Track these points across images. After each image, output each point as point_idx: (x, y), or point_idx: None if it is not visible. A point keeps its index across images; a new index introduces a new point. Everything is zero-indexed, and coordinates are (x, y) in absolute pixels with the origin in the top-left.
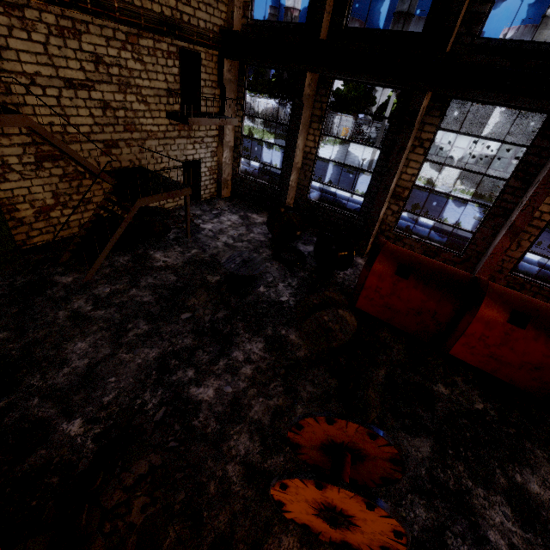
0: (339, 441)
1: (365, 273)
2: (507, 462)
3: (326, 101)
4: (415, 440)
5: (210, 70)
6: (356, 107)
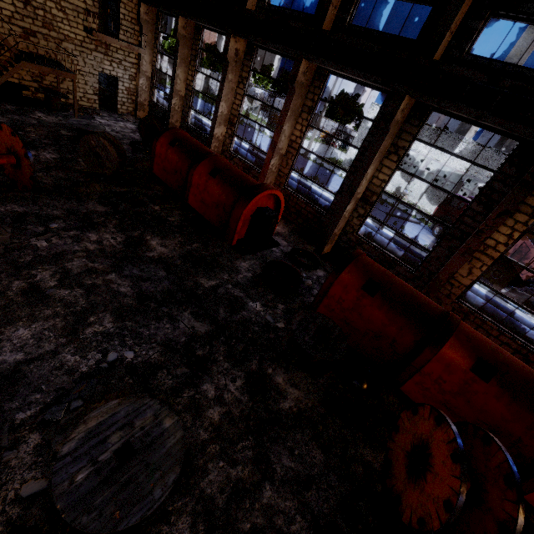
0: (9, 147)
1: (155, 143)
2: (150, 232)
3: (198, 44)
4: (100, 206)
5: (130, 8)
6: (344, 118)
